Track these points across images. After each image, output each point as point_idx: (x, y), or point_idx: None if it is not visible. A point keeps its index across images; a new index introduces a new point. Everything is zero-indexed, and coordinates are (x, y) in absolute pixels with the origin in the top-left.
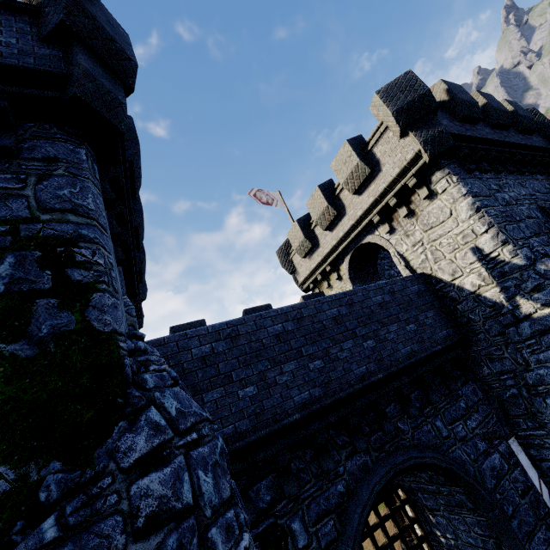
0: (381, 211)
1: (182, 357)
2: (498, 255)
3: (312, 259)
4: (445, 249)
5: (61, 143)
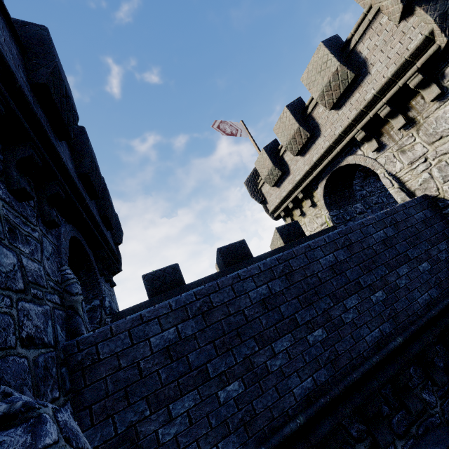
0: (366, 126)
1: (137, 353)
2: None
3: (282, 188)
4: None
5: None
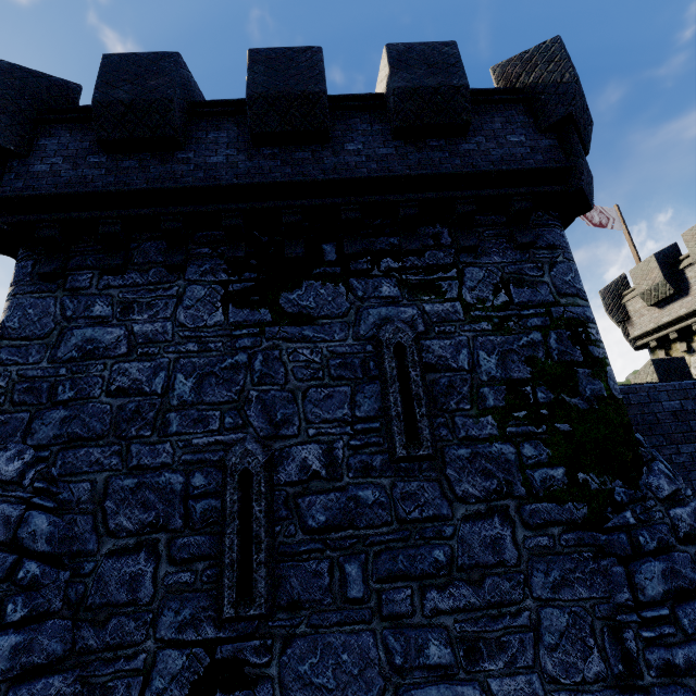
0: None
1: None
2: None
3: (666, 310)
4: None
5: (553, 230)
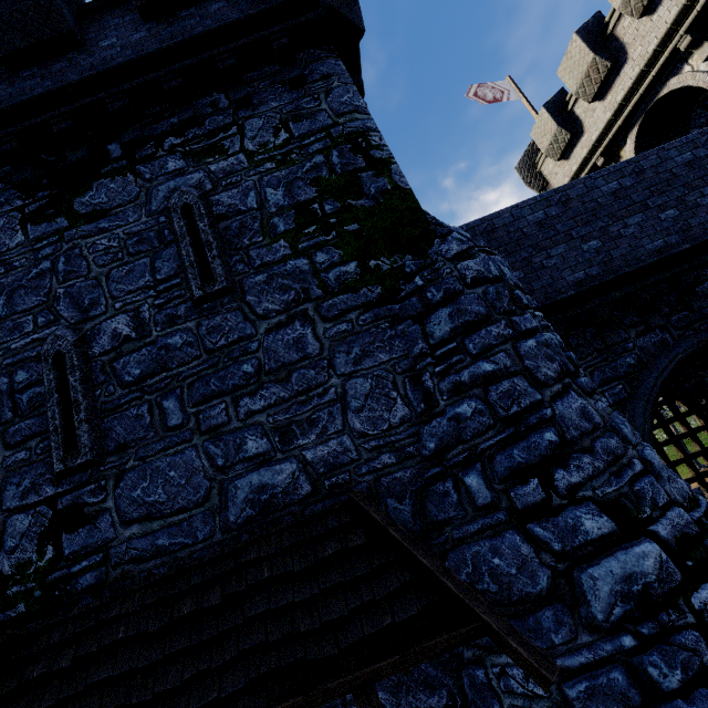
0: (693, 26)
1: None
2: None
3: (572, 158)
4: None
5: (326, 61)
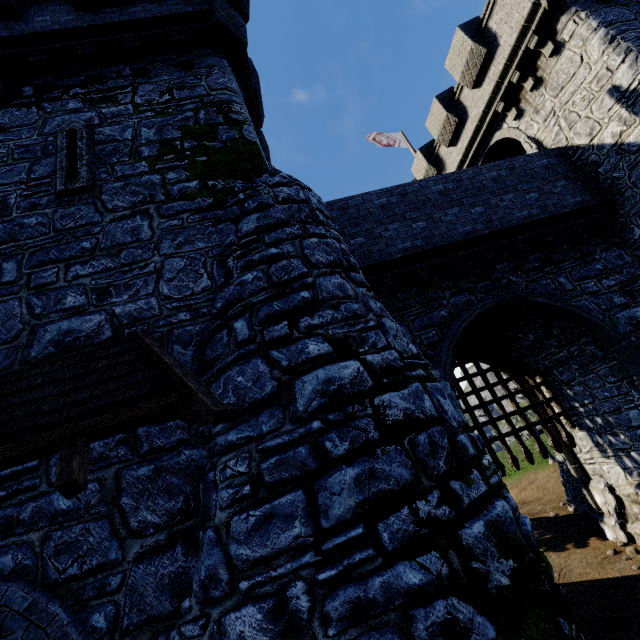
0: (505, 96)
1: None
2: (639, 84)
3: None
4: (579, 107)
5: (213, 58)
